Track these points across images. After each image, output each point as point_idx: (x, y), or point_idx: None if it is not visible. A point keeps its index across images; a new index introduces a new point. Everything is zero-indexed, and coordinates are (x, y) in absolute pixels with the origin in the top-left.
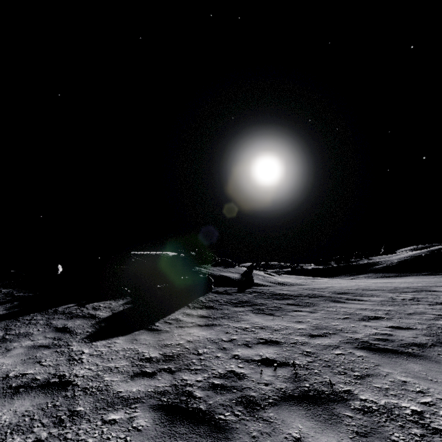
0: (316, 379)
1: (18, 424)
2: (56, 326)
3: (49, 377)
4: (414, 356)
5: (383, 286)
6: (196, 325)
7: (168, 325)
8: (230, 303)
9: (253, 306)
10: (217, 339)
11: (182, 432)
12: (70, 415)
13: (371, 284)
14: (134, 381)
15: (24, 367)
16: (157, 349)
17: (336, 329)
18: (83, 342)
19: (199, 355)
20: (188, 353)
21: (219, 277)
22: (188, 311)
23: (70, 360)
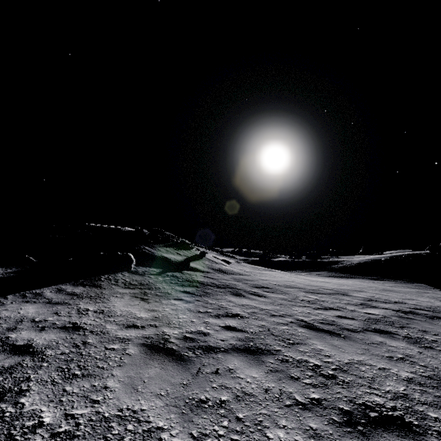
0: (24, 373)
1: None
2: None
3: None
4: (179, 360)
5: (312, 285)
6: (45, 302)
7: (18, 298)
8: (126, 284)
9: (143, 290)
10: (30, 318)
11: None
12: None
13: (305, 282)
14: None
15: None
16: None
17: (168, 322)
18: None
19: None
20: None
21: (158, 257)
22: (65, 287)
23: None
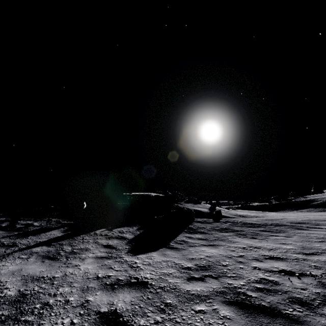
0: None
1: (133, 310)
2: (102, 244)
3: (128, 278)
4: None
5: None
6: (202, 245)
7: (180, 245)
8: (215, 229)
9: (234, 232)
10: (229, 255)
11: (266, 322)
12: (166, 305)
13: (318, 216)
14: (192, 283)
15: (104, 271)
16: (188, 261)
17: (322, 249)
18: (130, 255)
19: (225, 266)
20: (215, 264)
21: (194, 211)
22: (188, 235)
23: (132, 267)
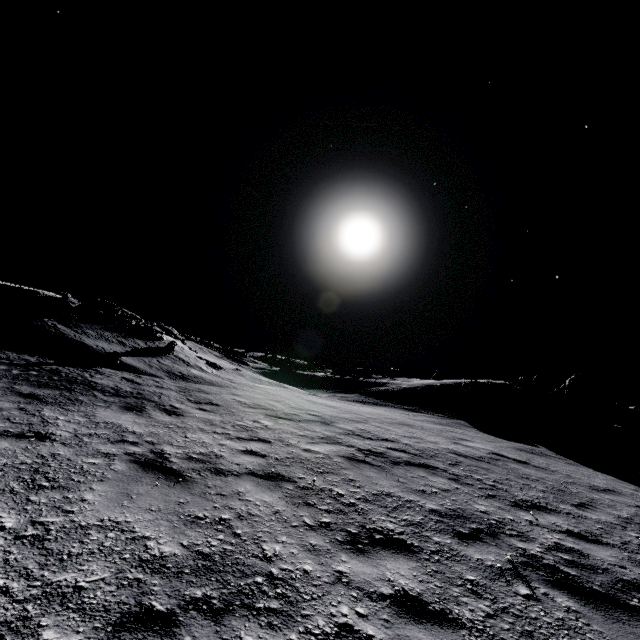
0: None
1: None
2: None
3: None
4: None
5: (299, 409)
6: None
7: None
8: None
9: None
10: None
11: None
12: None
13: (299, 404)
14: None
15: None
16: None
17: None
18: None
19: None
20: None
21: (68, 343)
22: None
23: None
